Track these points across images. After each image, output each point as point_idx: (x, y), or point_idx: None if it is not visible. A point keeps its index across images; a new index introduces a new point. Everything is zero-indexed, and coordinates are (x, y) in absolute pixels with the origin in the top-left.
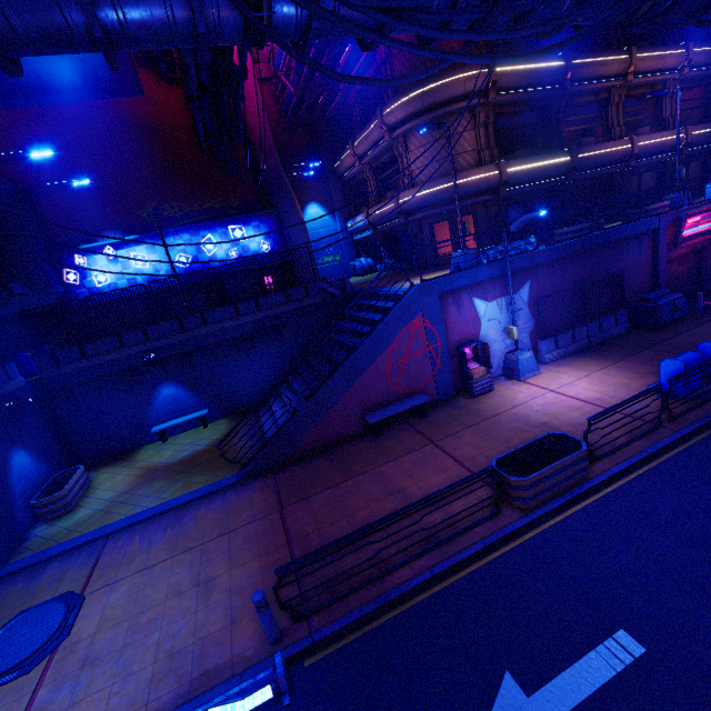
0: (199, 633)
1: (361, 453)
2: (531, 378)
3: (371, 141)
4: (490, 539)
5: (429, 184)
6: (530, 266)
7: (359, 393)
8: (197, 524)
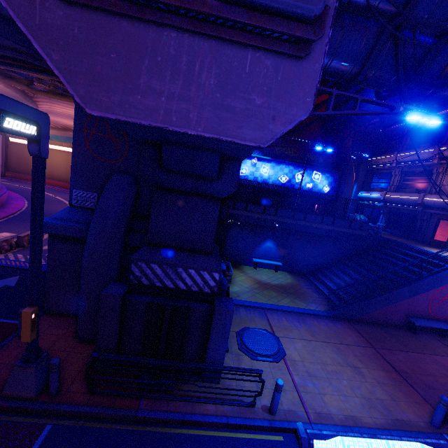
0: (374, 395)
1: (409, 339)
2: None
3: (416, 158)
4: None
5: None
6: None
7: (410, 303)
8: (319, 329)
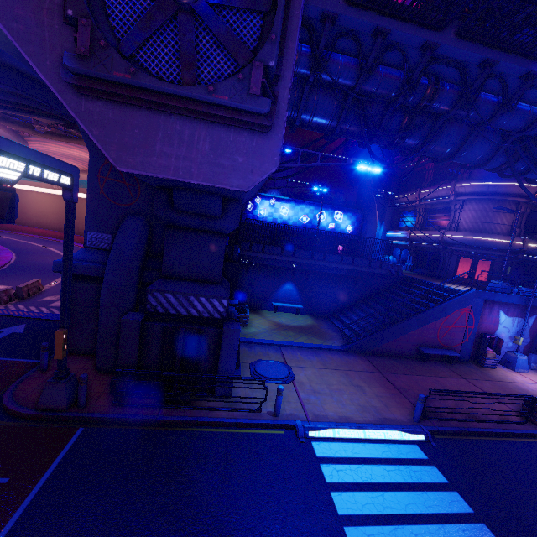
0: (370, 403)
1: (417, 366)
2: (522, 372)
3: (436, 195)
4: (524, 431)
5: (472, 234)
6: None
7: (420, 334)
8: (331, 360)
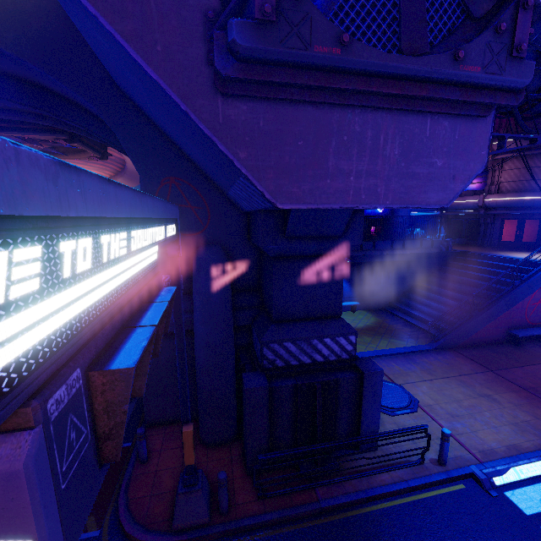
0: (519, 418)
1: (516, 353)
2: None
3: None
4: None
5: (519, 194)
6: None
7: (508, 316)
8: (432, 366)
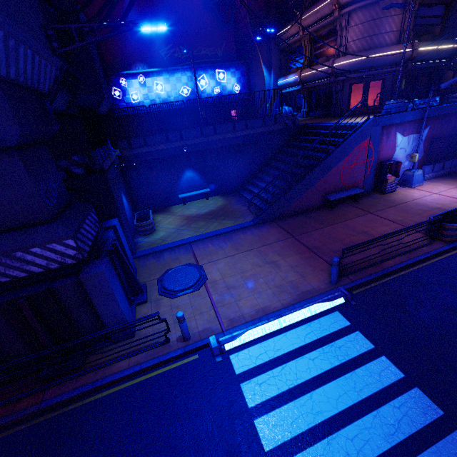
0: (286, 280)
1: (326, 216)
2: (418, 187)
3: (319, 16)
4: (433, 252)
5: (361, 54)
6: (433, 116)
7: (324, 183)
8: (244, 241)
